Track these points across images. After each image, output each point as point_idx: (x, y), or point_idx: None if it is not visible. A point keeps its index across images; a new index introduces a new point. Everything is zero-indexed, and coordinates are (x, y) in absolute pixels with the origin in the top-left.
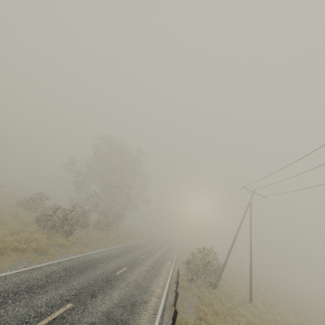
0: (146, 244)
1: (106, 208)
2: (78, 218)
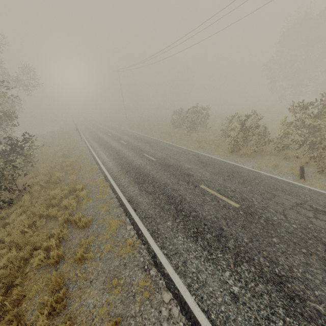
0: (117, 155)
1: None
2: None
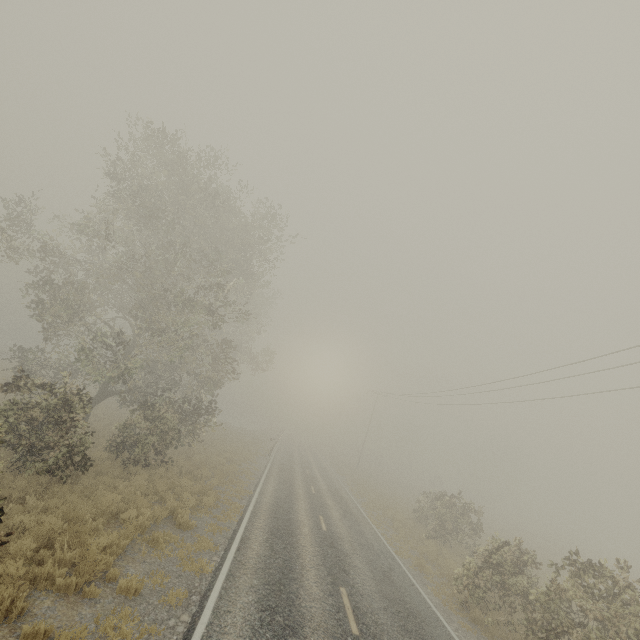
0: (286, 495)
1: (155, 384)
2: (37, 438)
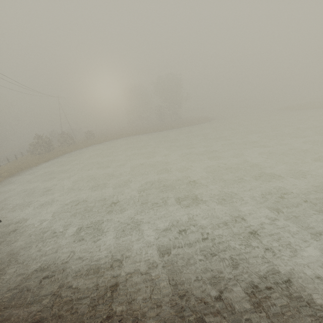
0: None
1: None
2: None
